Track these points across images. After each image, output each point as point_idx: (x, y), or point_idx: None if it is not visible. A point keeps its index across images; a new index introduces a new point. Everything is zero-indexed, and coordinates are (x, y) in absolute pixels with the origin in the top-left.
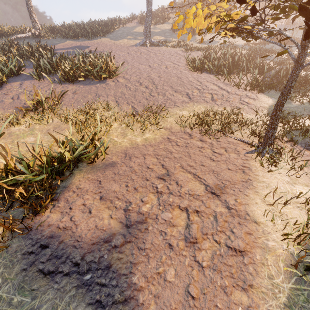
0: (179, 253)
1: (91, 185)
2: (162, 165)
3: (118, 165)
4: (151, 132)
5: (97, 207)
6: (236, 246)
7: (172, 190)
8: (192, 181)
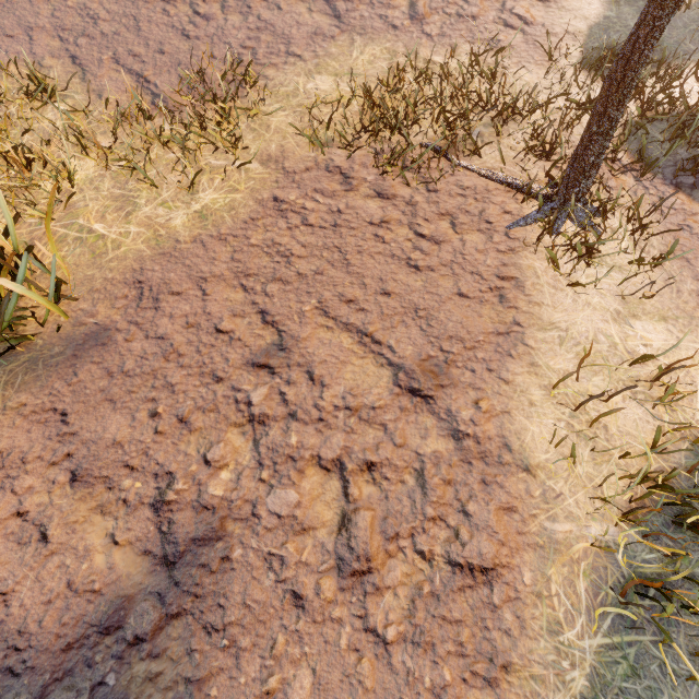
0: (324, 617)
1: (36, 433)
2: (260, 313)
3: (118, 339)
4: (219, 183)
5: (63, 513)
6: (473, 557)
7: (295, 403)
8: (354, 359)
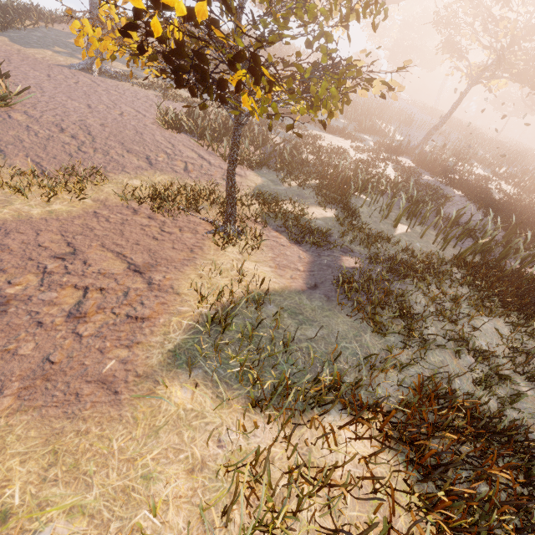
0: (52, 329)
1: None
2: (67, 243)
3: None
4: (66, 204)
5: None
6: (139, 315)
7: (72, 269)
8: (111, 260)
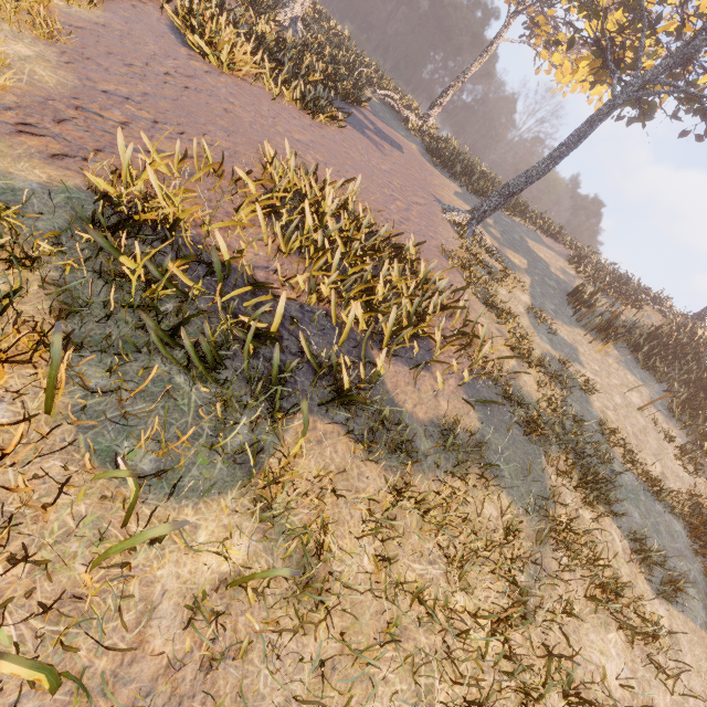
0: None
1: None
2: None
3: None
4: None
5: None
6: None
7: None
8: None
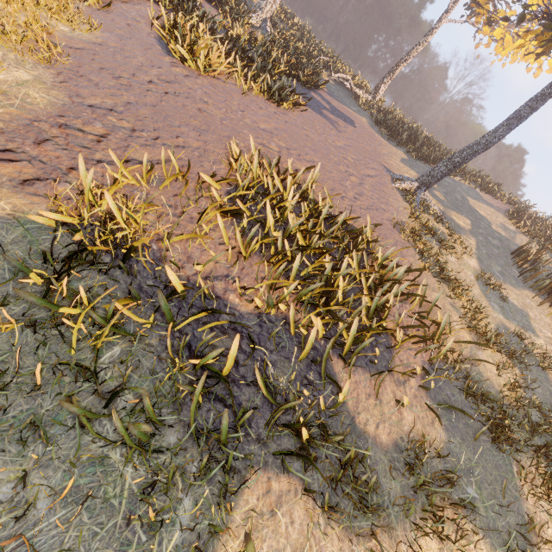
0: None
1: None
2: None
3: None
4: None
5: None
6: None
7: None
8: None
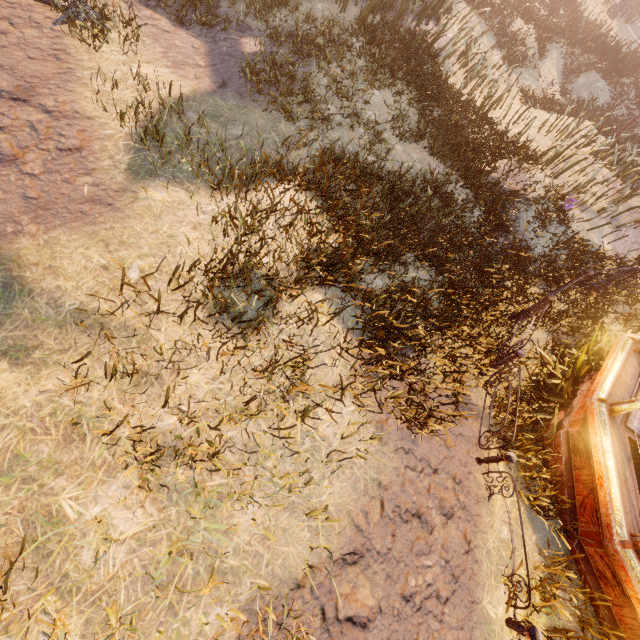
0: None
1: None
2: None
3: None
4: None
5: None
6: (70, 147)
7: None
8: None
